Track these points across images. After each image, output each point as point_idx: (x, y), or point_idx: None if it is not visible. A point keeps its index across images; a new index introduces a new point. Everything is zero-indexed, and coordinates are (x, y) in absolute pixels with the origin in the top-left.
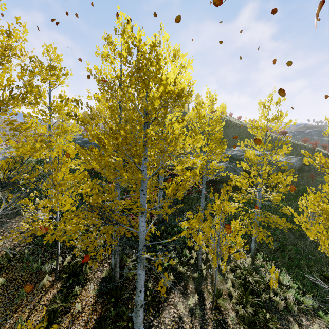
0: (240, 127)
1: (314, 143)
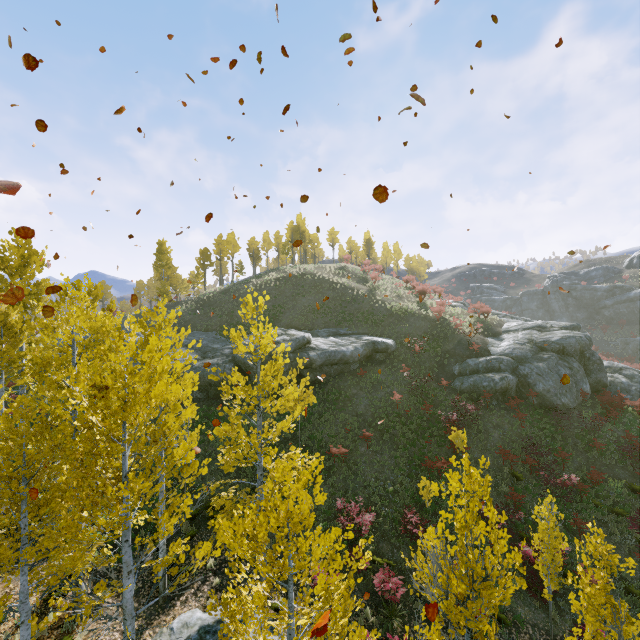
0: (336, 289)
1: (438, 310)
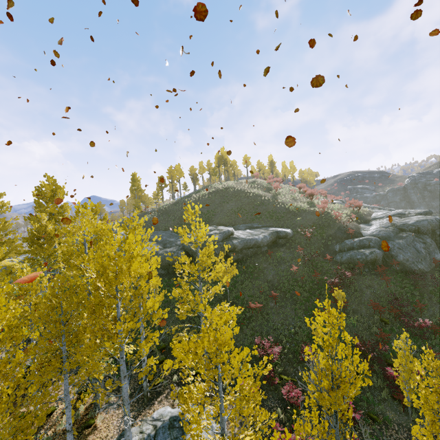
0: (250, 197)
1: (322, 207)
